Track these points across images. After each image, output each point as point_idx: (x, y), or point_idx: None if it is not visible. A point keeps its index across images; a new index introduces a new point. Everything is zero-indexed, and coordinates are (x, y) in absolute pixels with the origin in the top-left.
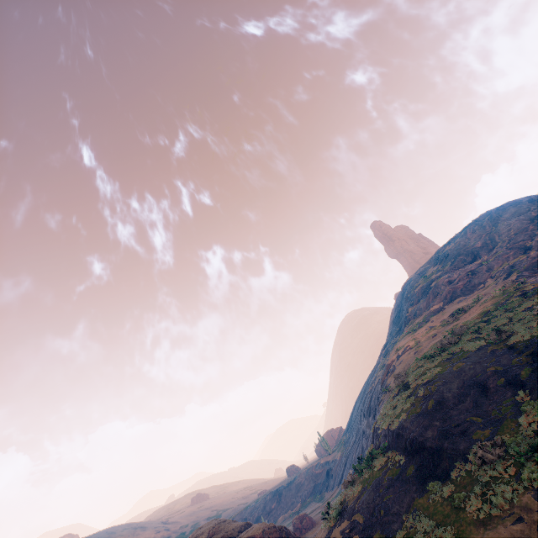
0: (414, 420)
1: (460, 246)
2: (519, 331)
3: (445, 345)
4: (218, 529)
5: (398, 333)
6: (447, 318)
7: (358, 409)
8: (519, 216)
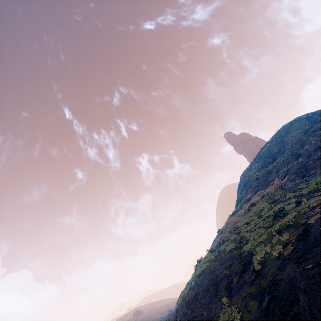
0: (182, 306)
1: (267, 151)
2: (249, 241)
3: (220, 243)
4: None
5: None
6: (247, 208)
7: None
8: (299, 130)
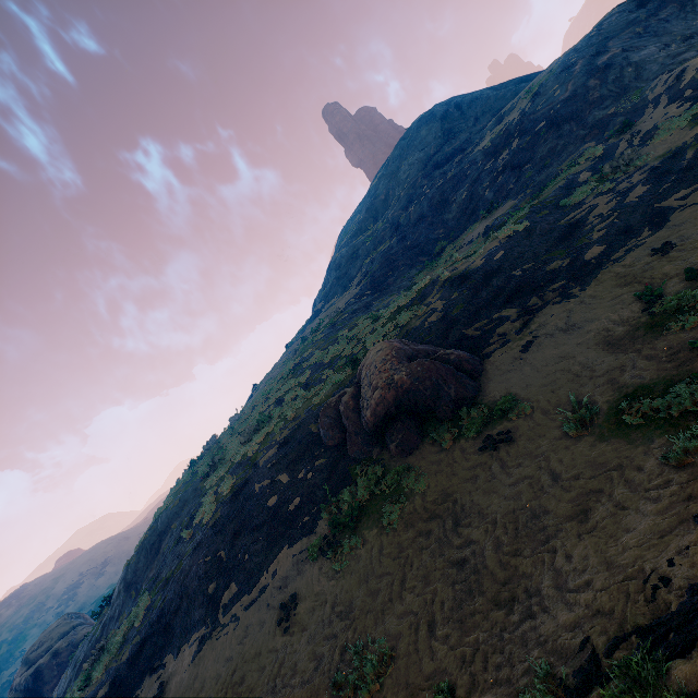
0: (122, 576)
1: (374, 191)
2: (219, 467)
3: (204, 452)
4: (48, 638)
5: None
6: (299, 345)
7: None
8: (422, 151)
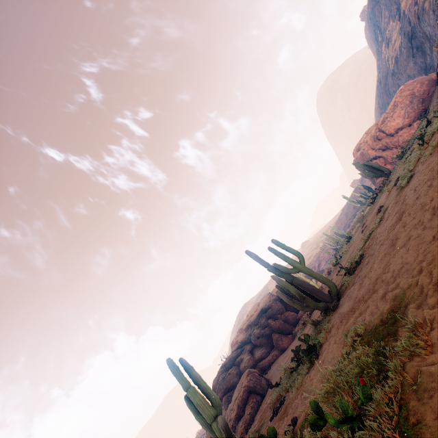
0: None
1: None
2: None
3: None
4: (370, 129)
5: (388, 22)
6: None
7: (386, 98)
8: None
